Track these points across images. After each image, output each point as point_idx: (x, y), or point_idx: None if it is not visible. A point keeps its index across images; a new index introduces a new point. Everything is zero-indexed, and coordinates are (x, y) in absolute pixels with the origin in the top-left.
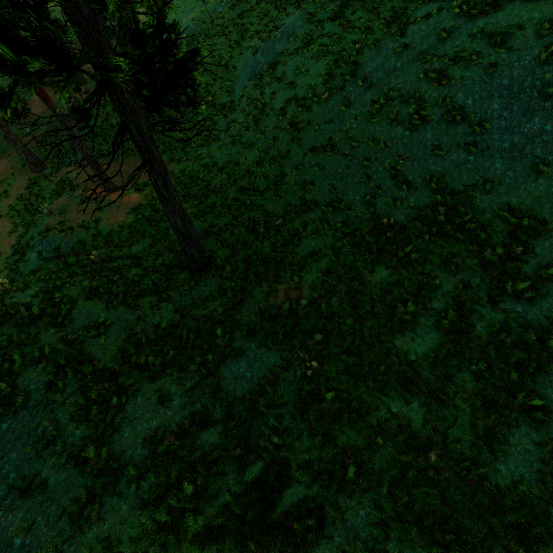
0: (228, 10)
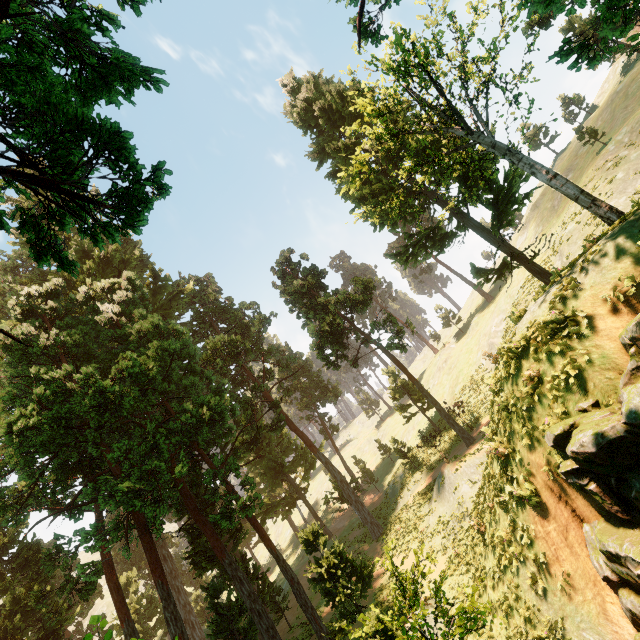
0: (443, 375)
